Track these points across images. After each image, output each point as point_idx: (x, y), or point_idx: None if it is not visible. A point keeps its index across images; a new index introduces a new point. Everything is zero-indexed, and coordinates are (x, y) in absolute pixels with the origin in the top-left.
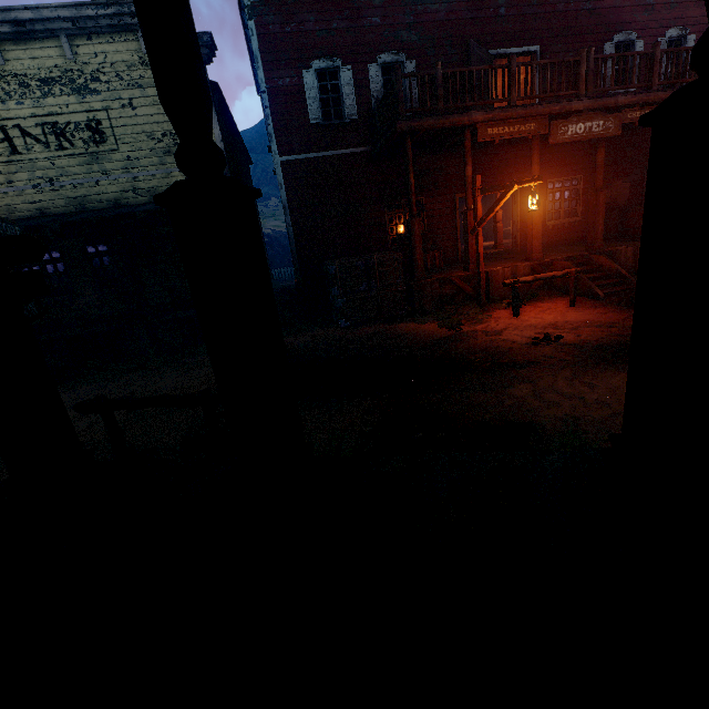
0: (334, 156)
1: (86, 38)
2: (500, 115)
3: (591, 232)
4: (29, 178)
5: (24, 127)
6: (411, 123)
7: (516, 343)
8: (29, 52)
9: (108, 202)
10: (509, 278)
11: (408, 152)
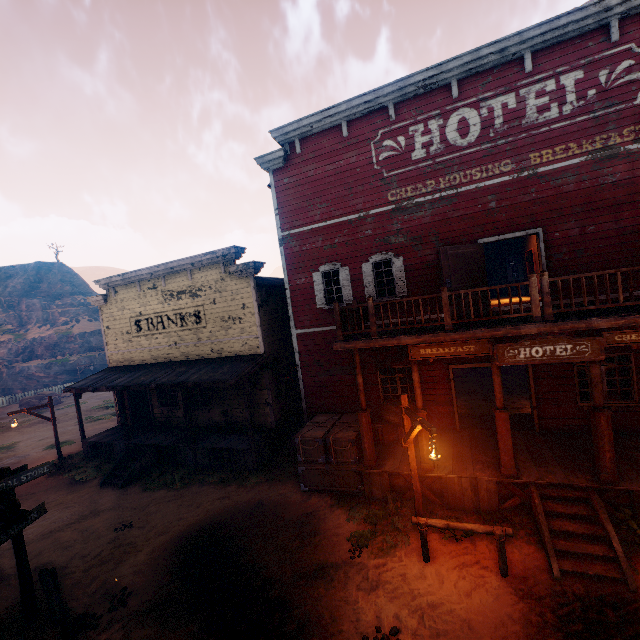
0: (334, 330)
1: (199, 269)
2: (431, 339)
3: (596, 454)
4: (168, 341)
5: (169, 315)
6: (345, 345)
7: (356, 625)
8: (175, 279)
9: (199, 355)
10: (468, 488)
11: (355, 358)
